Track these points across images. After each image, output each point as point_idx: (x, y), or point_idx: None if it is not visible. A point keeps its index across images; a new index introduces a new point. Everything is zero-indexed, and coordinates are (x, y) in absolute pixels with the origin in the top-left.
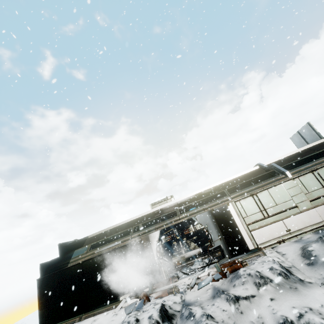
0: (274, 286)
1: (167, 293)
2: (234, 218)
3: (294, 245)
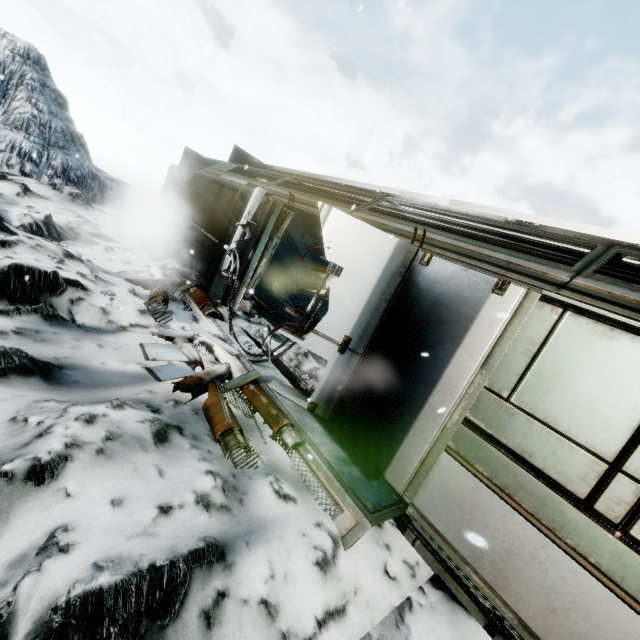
0: None
1: (149, 299)
2: (457, 351)
3: None
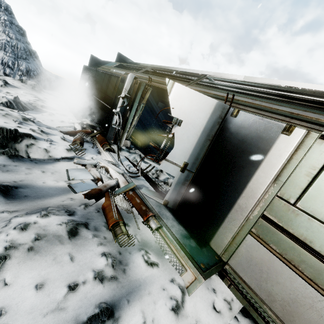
0: None
1: (72, 142)
2: (256, 171)
3: None
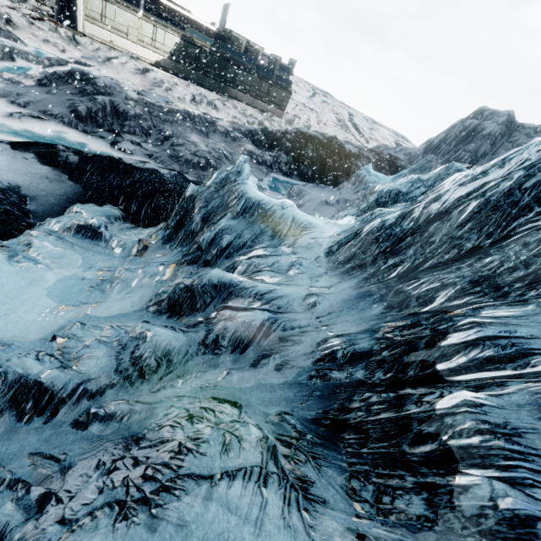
0: (60, 37)
1: None
2: (78, 1)
3: (104, 48)
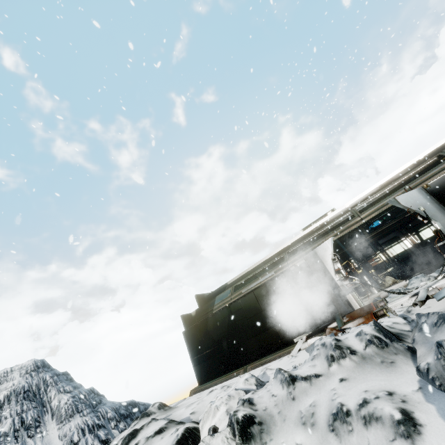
0: None
1: (373, 317)
2: None
3: None
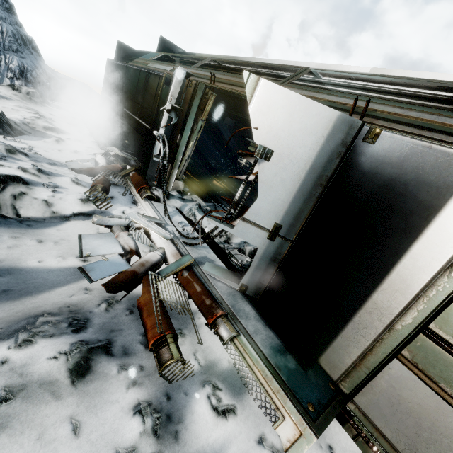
0: None
1: (90, 188)
2: (413, 246)
3: None
